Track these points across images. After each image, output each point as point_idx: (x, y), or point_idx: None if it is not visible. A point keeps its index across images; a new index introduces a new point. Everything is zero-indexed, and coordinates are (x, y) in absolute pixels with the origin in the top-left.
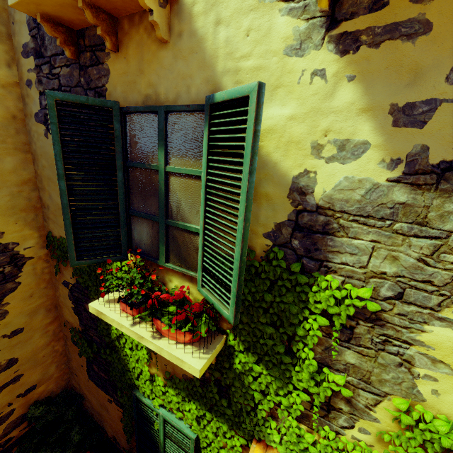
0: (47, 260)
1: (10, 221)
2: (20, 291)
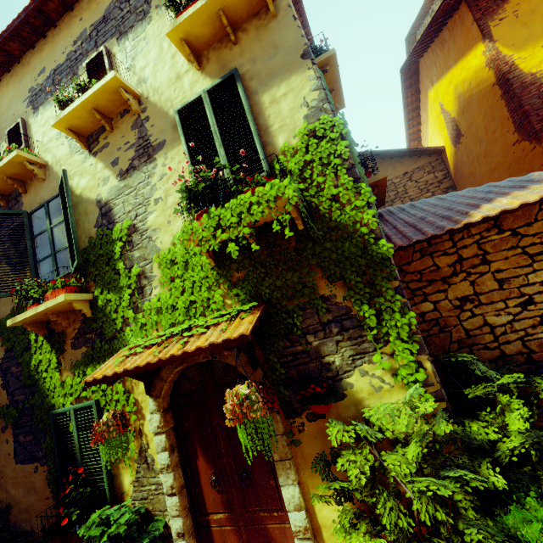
0: None
1: None
2: None
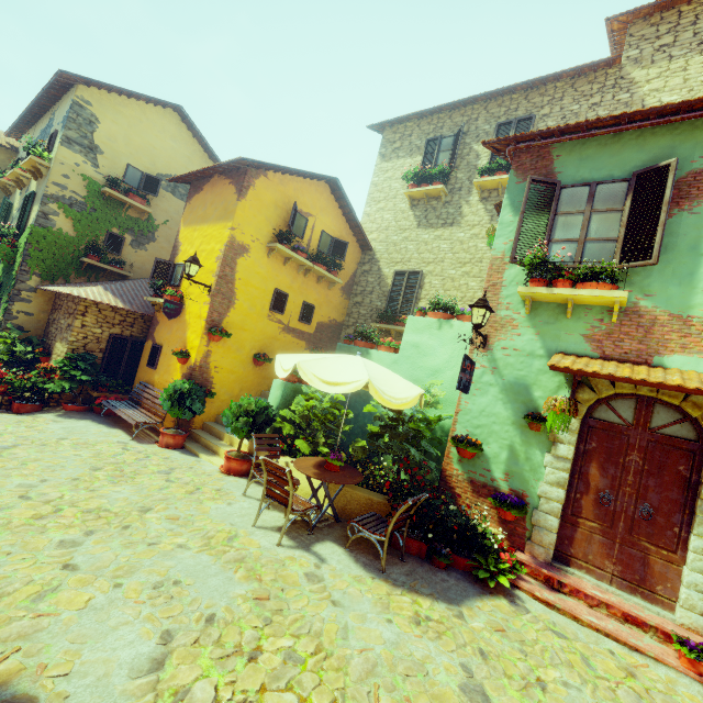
0: None
1: None
2: None
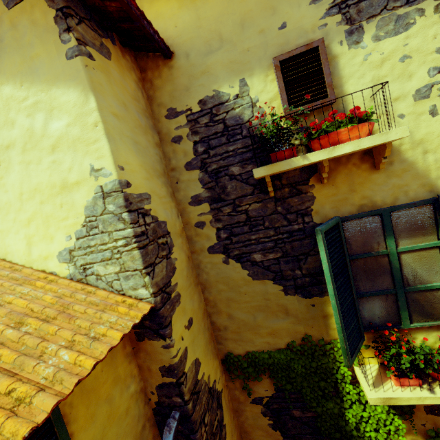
0: (226, 385)
1: (208, 360)
2: (227, 434)
